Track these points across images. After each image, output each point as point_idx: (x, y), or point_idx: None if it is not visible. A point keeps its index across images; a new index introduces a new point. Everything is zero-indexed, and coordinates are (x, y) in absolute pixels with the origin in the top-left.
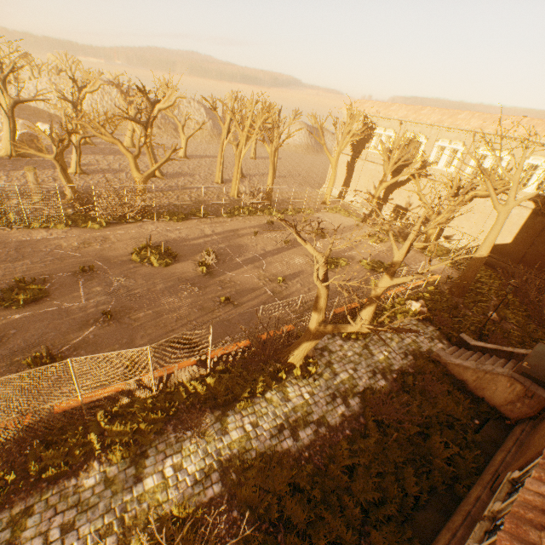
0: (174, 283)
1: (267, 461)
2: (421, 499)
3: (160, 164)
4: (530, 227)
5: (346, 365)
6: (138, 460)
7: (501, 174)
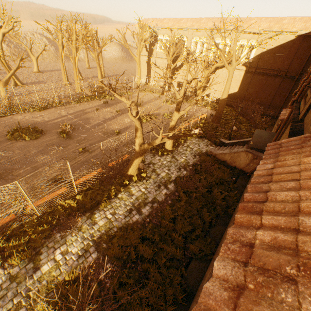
0: (44, 148)
1: (124, 230)
2: (213, 222)
3: (13, 71)
4: (245, 81)
5: (163, 169)
6: (34, 258)
7: (228, 51)
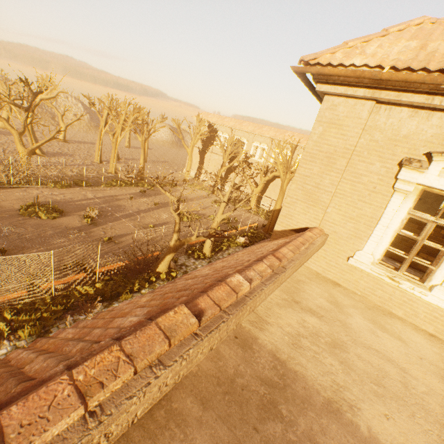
0: (62, 230)
1: None
2: None
3: (45, 141)
4: None
5: None
6: (43, 335)
7: None
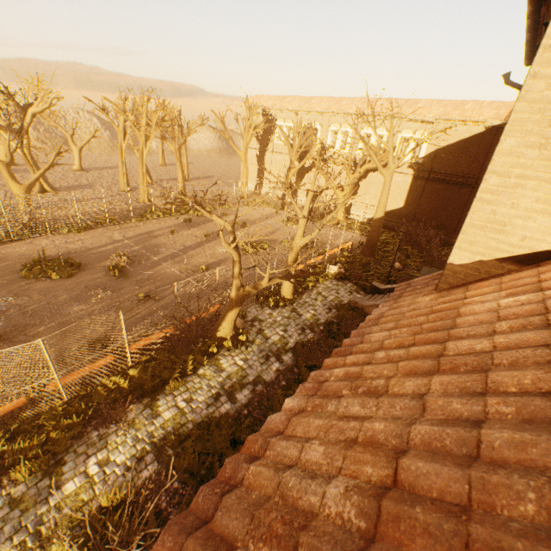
0: (81, 292)
1: (205, 427)
2: None
3: (43, 171)
4: (414, 190)
5: (276, 329)
6: (53, 470)
7: (384, 147)
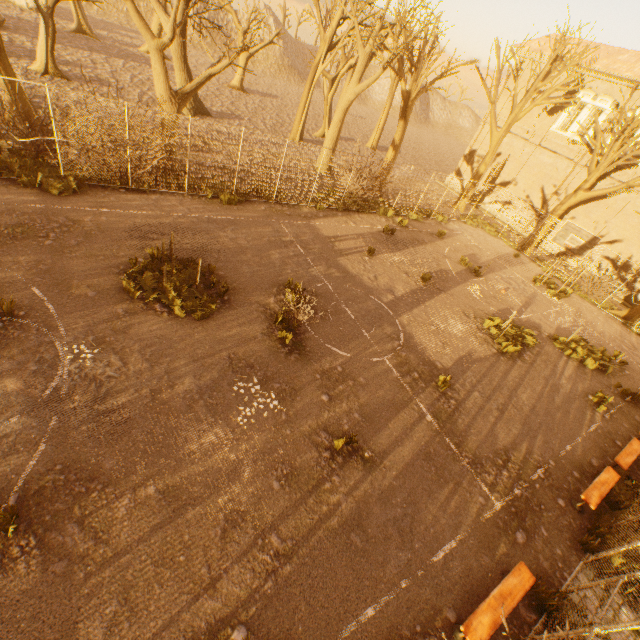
0: (218, 376)
1: None
2: None
3: (207, 75)
4: None
5: None
6: None
7: None
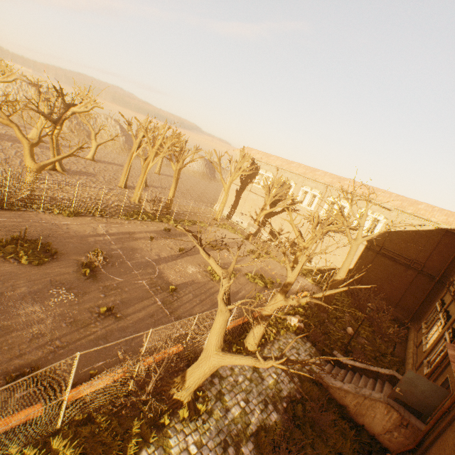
0: (42, 287)
1: None
2: None
3: (61, 157)
4: (364, 258)
5: (237, 395)
6: None
7: (347, 217)
